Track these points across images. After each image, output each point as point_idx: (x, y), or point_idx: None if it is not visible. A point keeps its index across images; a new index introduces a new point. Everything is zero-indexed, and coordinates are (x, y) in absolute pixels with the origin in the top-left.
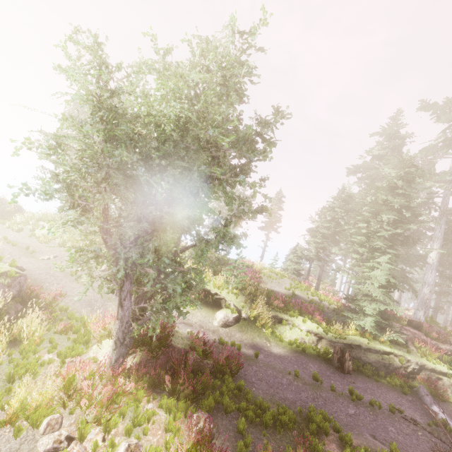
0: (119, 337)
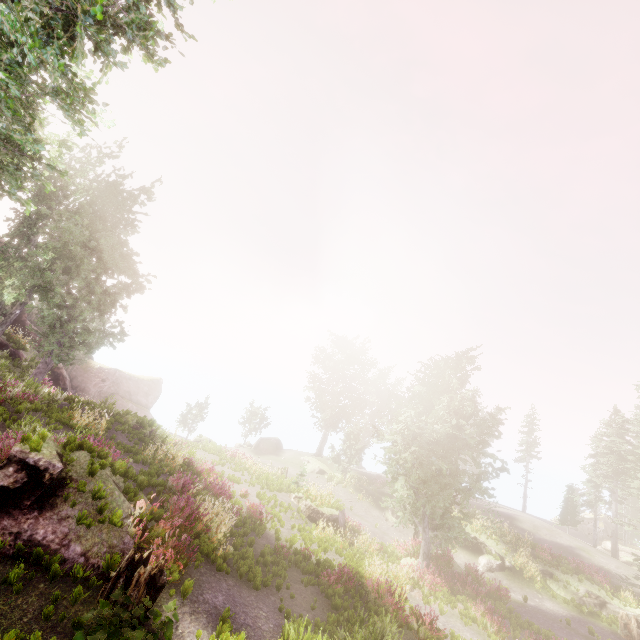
0: (425, 551)
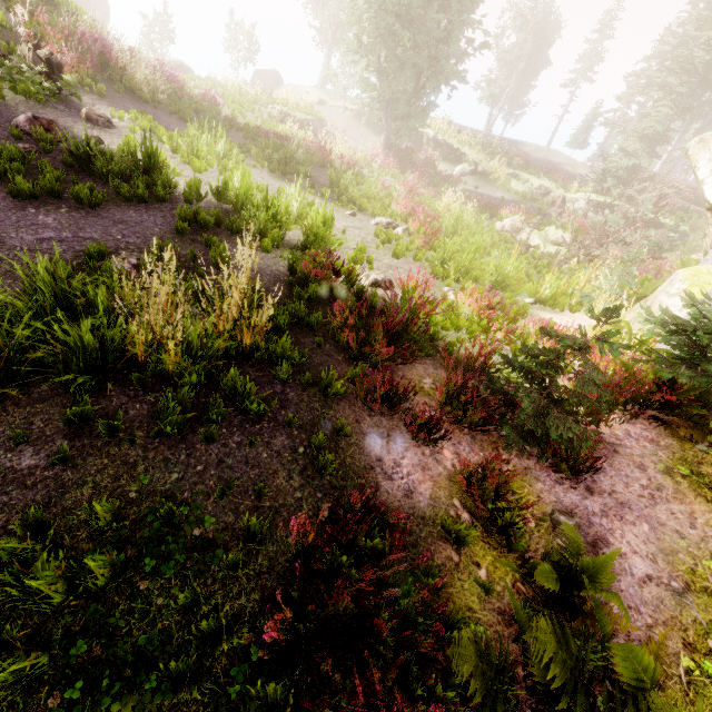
0: (385, 142)
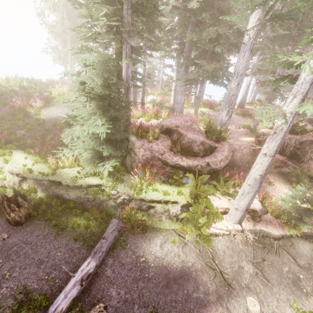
0: None
